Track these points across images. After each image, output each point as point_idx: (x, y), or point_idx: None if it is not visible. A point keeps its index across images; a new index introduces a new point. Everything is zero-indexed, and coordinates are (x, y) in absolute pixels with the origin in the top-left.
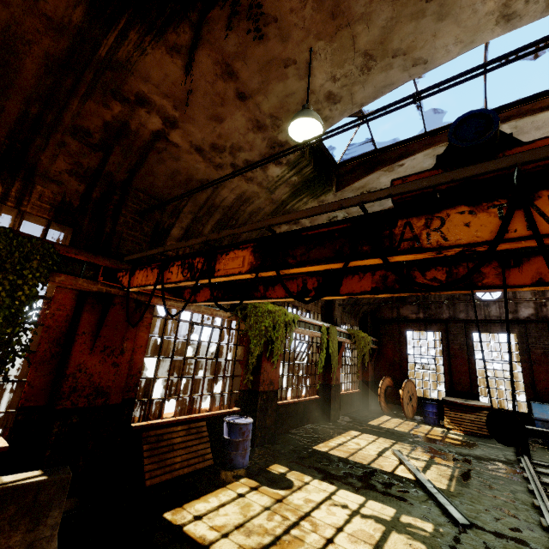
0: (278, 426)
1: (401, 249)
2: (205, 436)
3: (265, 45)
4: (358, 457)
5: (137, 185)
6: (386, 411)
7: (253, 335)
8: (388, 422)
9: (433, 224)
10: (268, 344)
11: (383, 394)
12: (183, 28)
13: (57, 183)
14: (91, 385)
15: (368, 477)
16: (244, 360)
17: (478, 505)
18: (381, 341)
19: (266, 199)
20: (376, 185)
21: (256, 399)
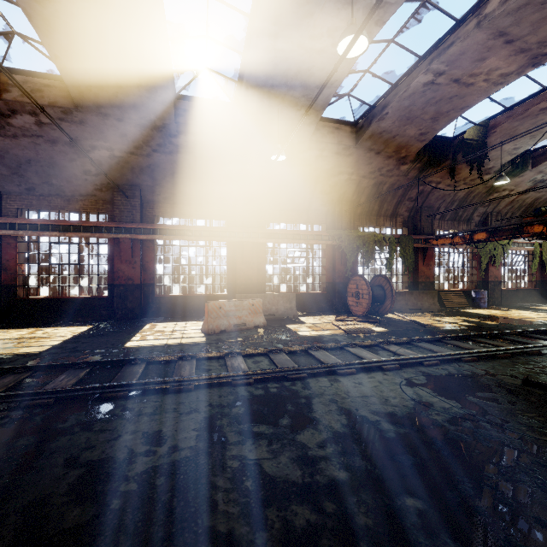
0: (503, 301)
1: (525, 233)
2: (463, 297)
3: None
4: None
5: (424, 206)
6: None
7: (482, 254)
8: None
9: (531, 228)
10: (491, 258)
11: None
12: (447, 162)
13: (402, 215)
14: (424, 275)
15: None
16: (477, 267)
17: None
18: None
19: (482, 188)
20: None
21: (487, 284)
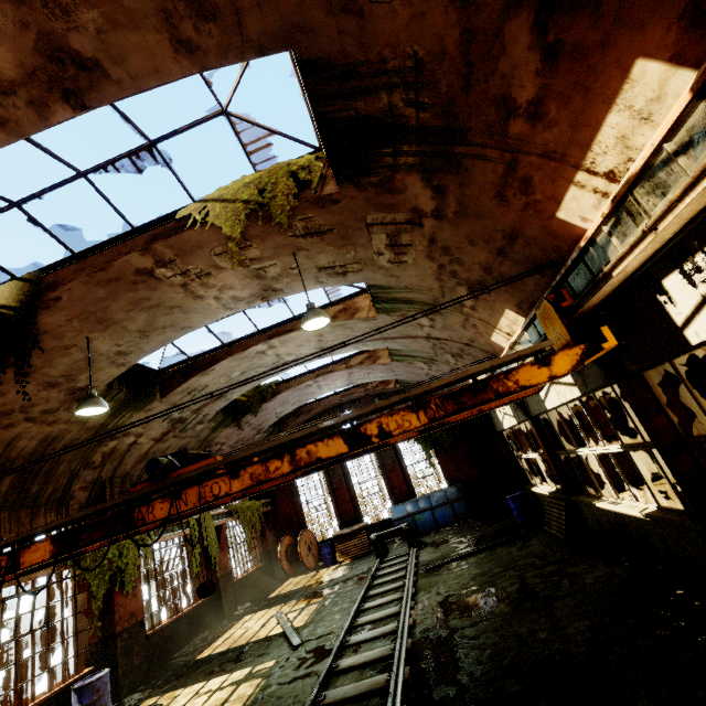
0: (155, 660)
1: (138, 525)
2: None
3: (40, 344)
4: (241, 641)
5: None
6: (292, 573)
7: (93, 576)
8: (289, 585)
9: (150, 509)
10: (120, 574)
11: (284, 556)
12: None
13: None
14: None
15: (241, 654)
16: (90, 607)
17: (319, 623)
18: (275, 500)
19: (80, 430)
20: (199, 384)
21: (115, 643)
